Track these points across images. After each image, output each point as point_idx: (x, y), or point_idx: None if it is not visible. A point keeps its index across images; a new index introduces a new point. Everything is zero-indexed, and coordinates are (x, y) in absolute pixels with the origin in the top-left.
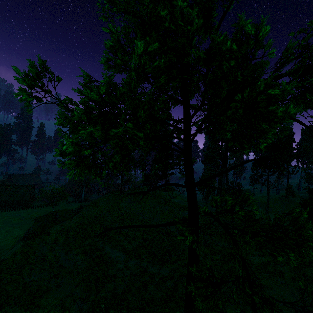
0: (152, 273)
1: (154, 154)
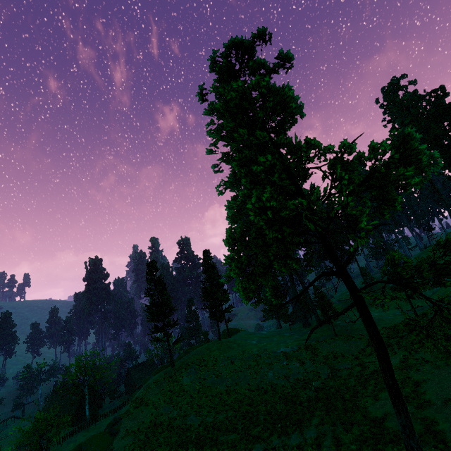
0: (296, 446)
1: (200, 287)
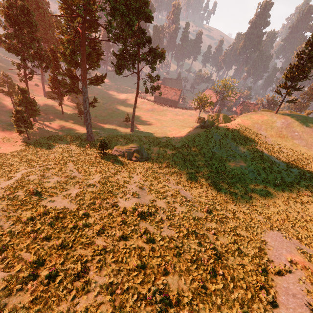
0: None
1: None
